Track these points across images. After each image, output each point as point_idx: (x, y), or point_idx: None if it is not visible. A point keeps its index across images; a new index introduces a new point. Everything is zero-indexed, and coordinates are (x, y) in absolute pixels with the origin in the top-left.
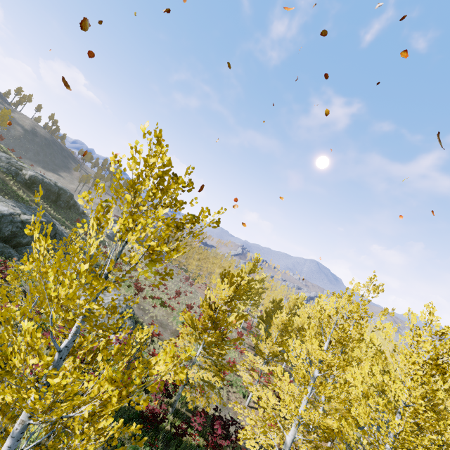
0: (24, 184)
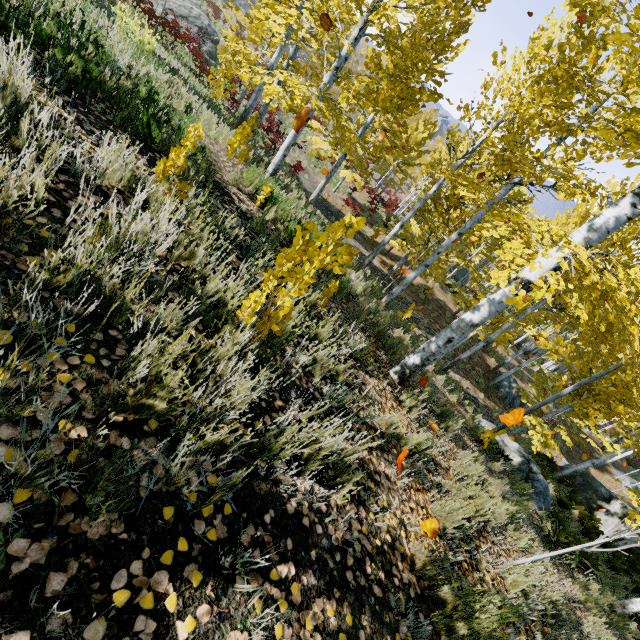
0: None
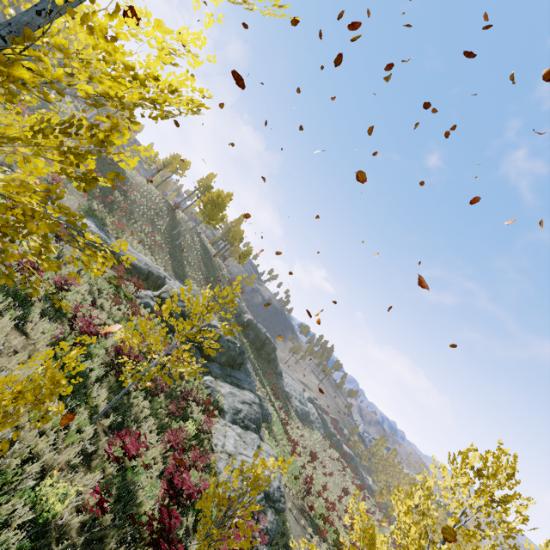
0: (241, 325)
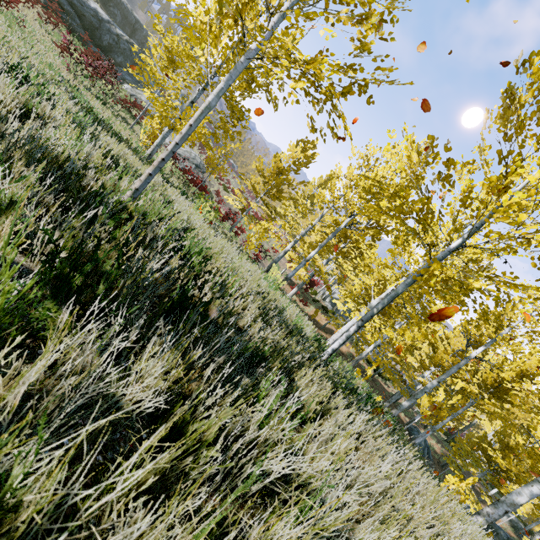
0: None
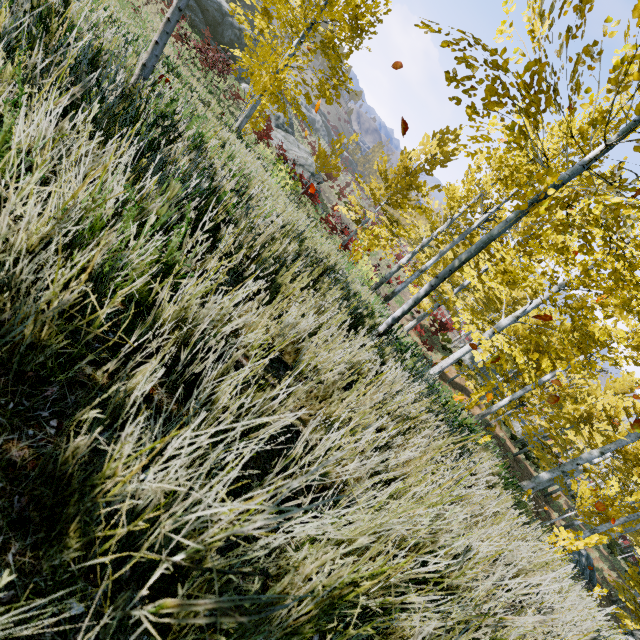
0: None
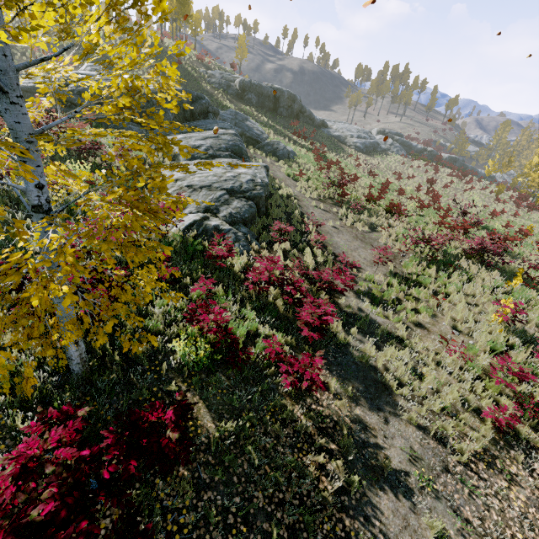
0: (237, 96)
